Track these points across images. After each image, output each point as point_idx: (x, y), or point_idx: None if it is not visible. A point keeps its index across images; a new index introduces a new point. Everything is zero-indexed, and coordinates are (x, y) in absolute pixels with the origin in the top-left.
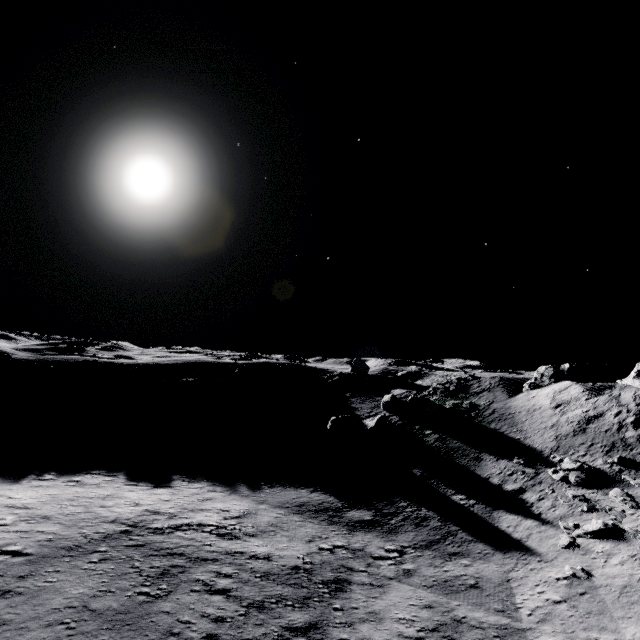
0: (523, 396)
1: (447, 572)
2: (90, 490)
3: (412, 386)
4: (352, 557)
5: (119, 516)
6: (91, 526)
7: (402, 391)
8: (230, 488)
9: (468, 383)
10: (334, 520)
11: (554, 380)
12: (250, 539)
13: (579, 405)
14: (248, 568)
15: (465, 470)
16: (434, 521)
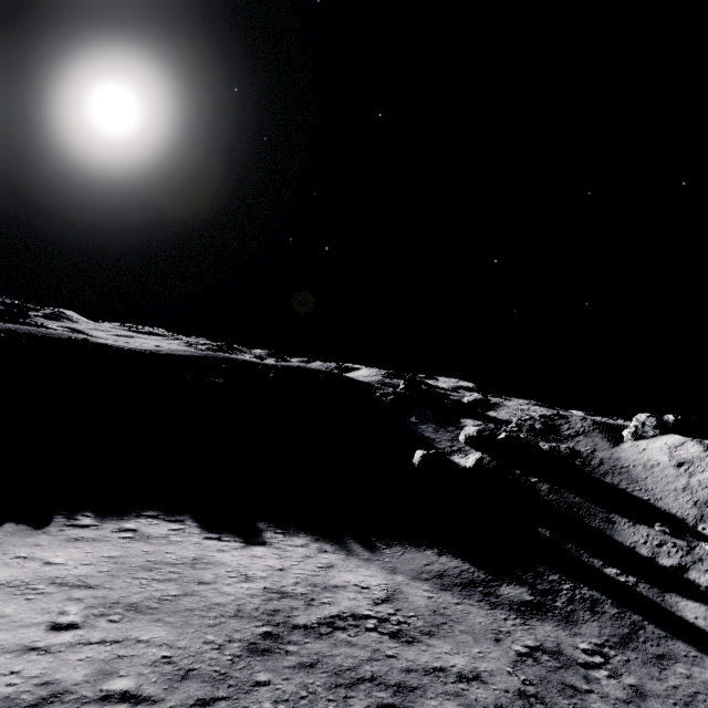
0: (631, 447)
1: (677, 689)
2: (163, 549)
3: (485, 417)
4: (560, 666)
5: (239, 603)
6: (213, 626)
7: (476, 422)
8: (341, 546)
9: (555, 422)
10: (492, 600)
11: (659, 432)
12: (432, 641)
13: (707, 467)
14: (472, 701)
15: (601, 534)
16: (608, 606)
